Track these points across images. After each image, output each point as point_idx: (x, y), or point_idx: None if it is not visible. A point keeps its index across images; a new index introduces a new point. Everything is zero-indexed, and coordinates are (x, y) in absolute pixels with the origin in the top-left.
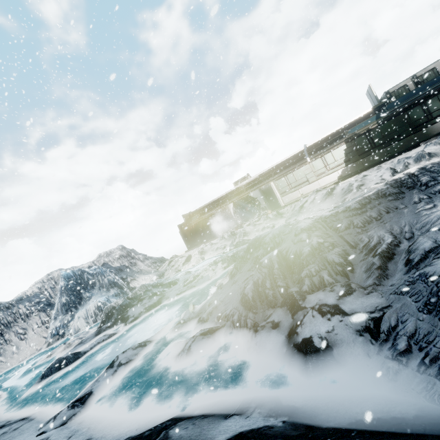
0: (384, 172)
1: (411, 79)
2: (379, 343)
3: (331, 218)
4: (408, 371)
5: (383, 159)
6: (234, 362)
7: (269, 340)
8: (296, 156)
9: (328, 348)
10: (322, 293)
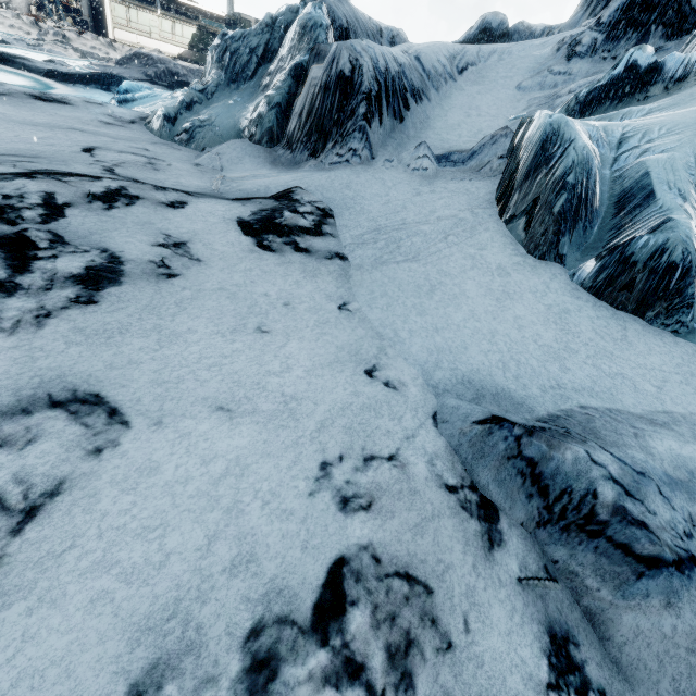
0: None
1: (256, 21)
2: None
3: (191, 69)
4: None
5: None
6: None
7: None
8: None
9: None
10: None
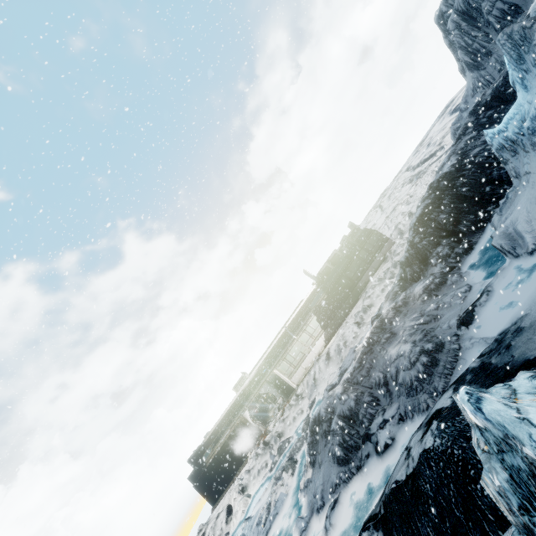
0: (352, 327)
1: (327, 262)
2: (406, 421)
3: (351, 378)
4: (417, 422)
5: (345, 315)
6: (364, 495)
7: (371, 465)
8: (282, 337)
9: (394, 440)
10: (375, 420)
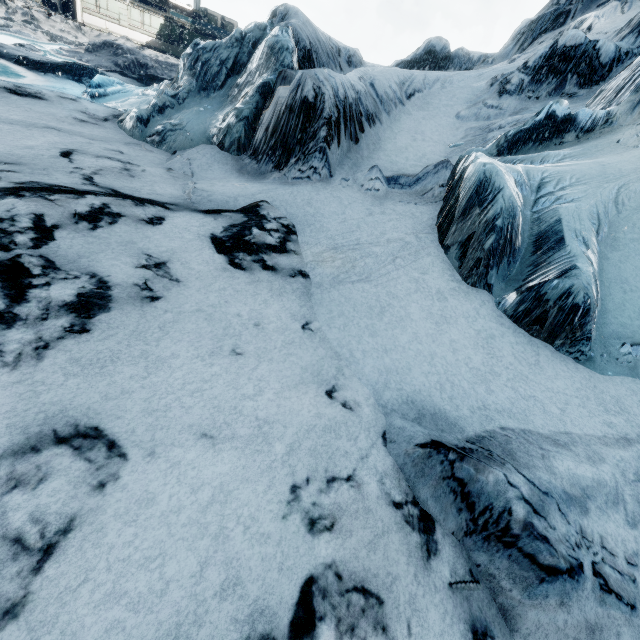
0: None
1: (221, 17)
2: None
3: (159, 61)
4: None
5: None
6: None
7: None
8: None
9: None
10: None
